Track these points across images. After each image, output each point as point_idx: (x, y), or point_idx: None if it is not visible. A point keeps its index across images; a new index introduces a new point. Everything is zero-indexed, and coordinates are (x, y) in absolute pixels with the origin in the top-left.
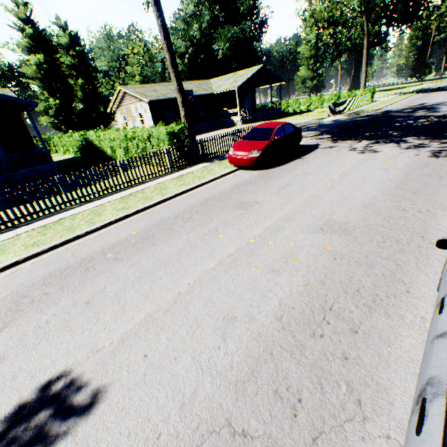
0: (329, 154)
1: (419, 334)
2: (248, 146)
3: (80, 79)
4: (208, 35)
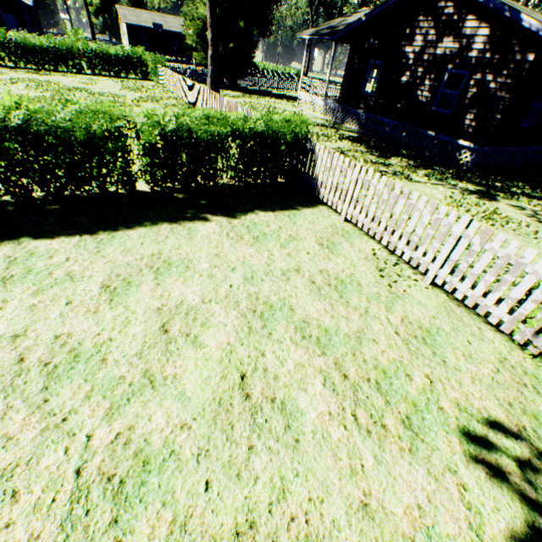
0: None
1: None
2: None
3: None
4: None
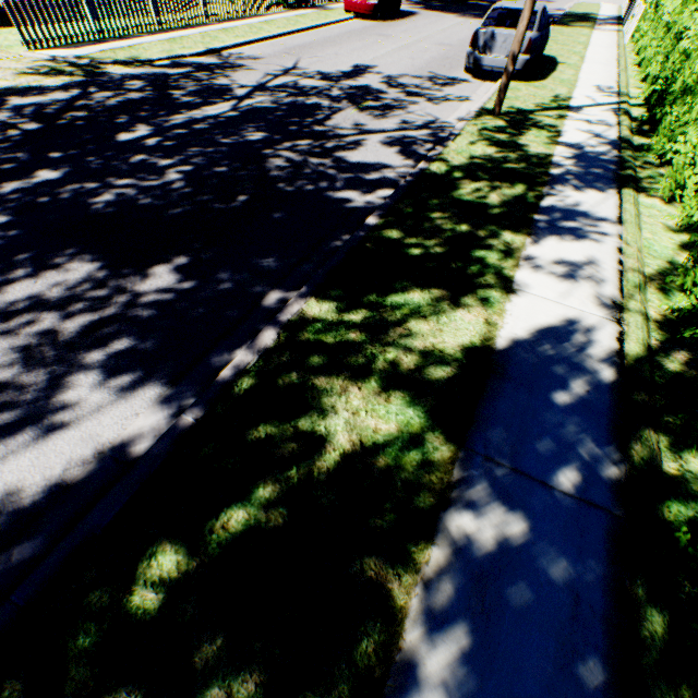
0: (429, 20)
1: None
2: None
3: None
4: None
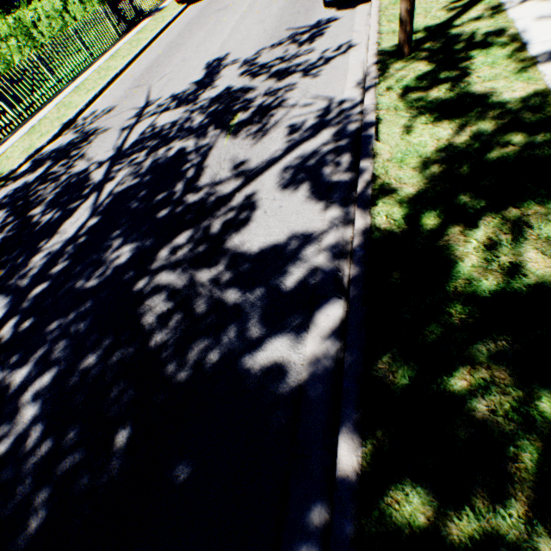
0: None
1: None
2: None
3: None
4: None
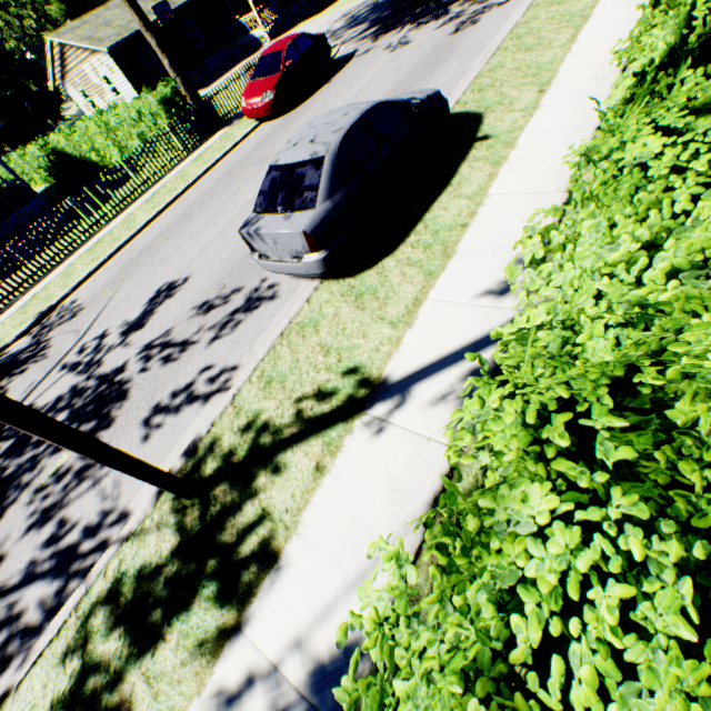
0: (360, 66)
1: None
2: (259, 88)
3: None
4: None
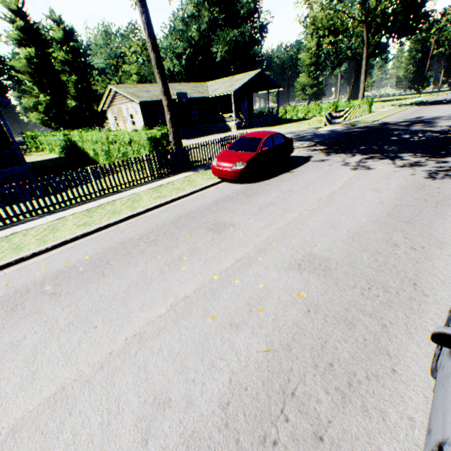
0: (320, 169)
1: (405, 449)
2: (233, 157)
3: (74, 76)
4: (207, 37)
